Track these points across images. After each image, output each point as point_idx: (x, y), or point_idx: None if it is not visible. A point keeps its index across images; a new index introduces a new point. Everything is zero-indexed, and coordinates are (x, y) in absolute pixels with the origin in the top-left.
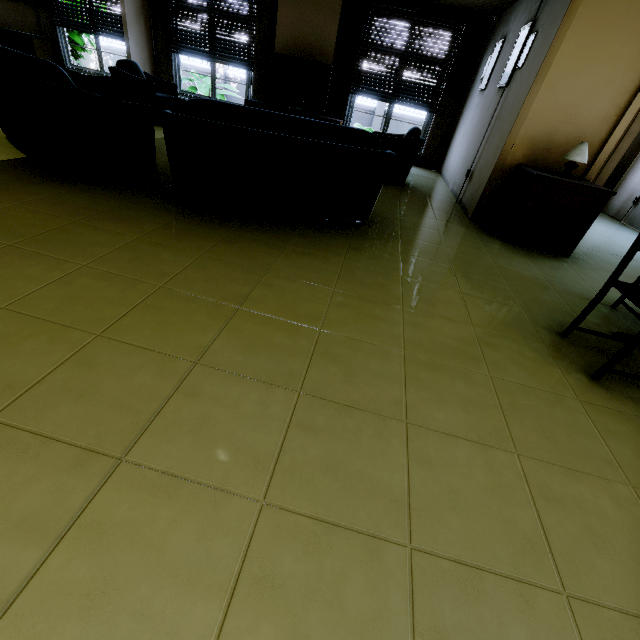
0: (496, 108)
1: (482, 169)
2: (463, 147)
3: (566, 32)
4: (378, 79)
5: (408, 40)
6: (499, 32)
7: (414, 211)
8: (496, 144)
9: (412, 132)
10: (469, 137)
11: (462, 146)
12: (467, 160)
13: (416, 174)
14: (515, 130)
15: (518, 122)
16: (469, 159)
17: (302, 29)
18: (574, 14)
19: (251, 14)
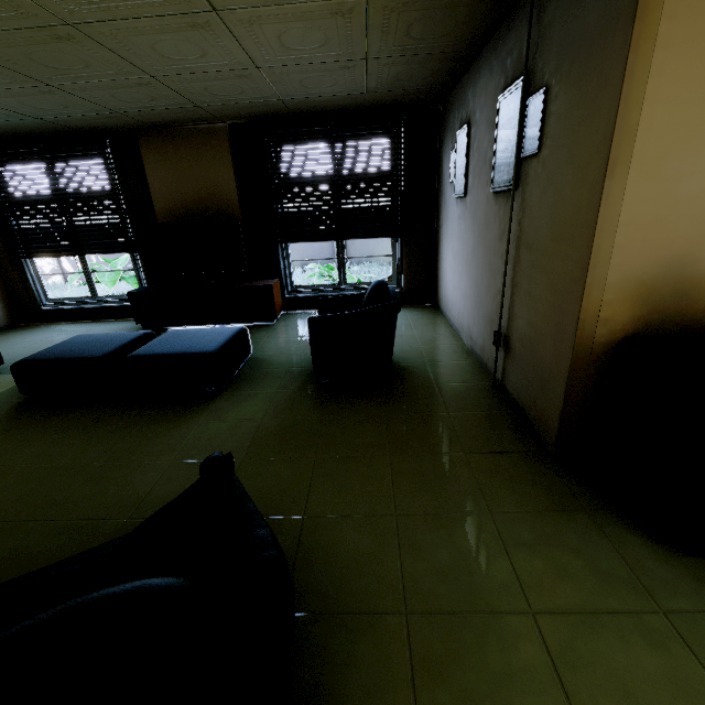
0: (509, 227)
1: (532, 342)
2: (463, 279)
3: (649, 54)
4: (310, 217)
5: (333, 161)
6: (453, 119)
7: (429, 491)
8: (548, 299)
9: (374, 294)
10: (468, 266)
11: (460, 277)
12: (481, 306)
13: (405, 326)
14: (595, 276)
15: (596, 260)
16: (485, 306)
17: (186, 186)
18: (657, 11)
19: (113, 187)
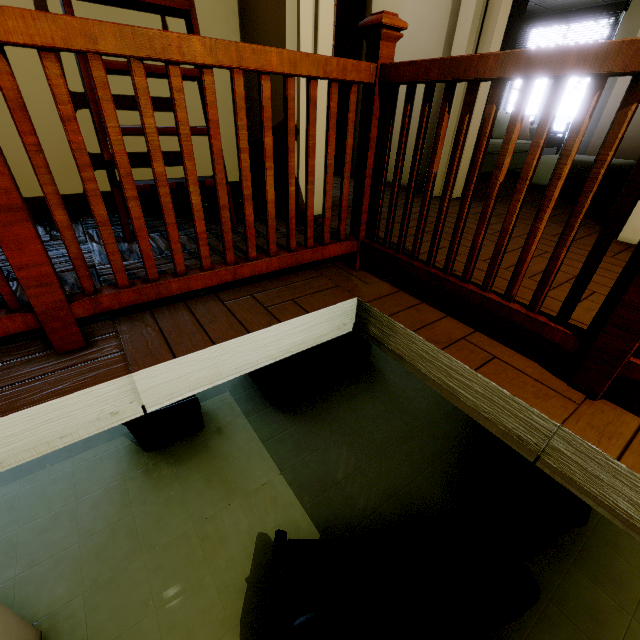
0: None
1: None
2: None
3: None
4: None
5: None
6: None
7: None
8: None
9: None
10: None
11: None
12: None
13: None
14: None
15: None
16: None
17: None
18: None
19: None
